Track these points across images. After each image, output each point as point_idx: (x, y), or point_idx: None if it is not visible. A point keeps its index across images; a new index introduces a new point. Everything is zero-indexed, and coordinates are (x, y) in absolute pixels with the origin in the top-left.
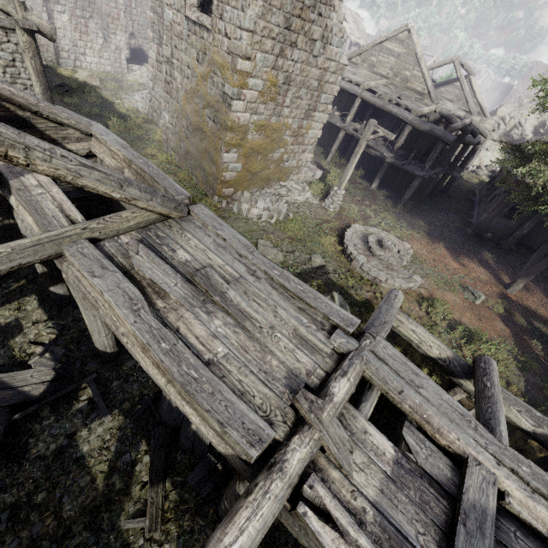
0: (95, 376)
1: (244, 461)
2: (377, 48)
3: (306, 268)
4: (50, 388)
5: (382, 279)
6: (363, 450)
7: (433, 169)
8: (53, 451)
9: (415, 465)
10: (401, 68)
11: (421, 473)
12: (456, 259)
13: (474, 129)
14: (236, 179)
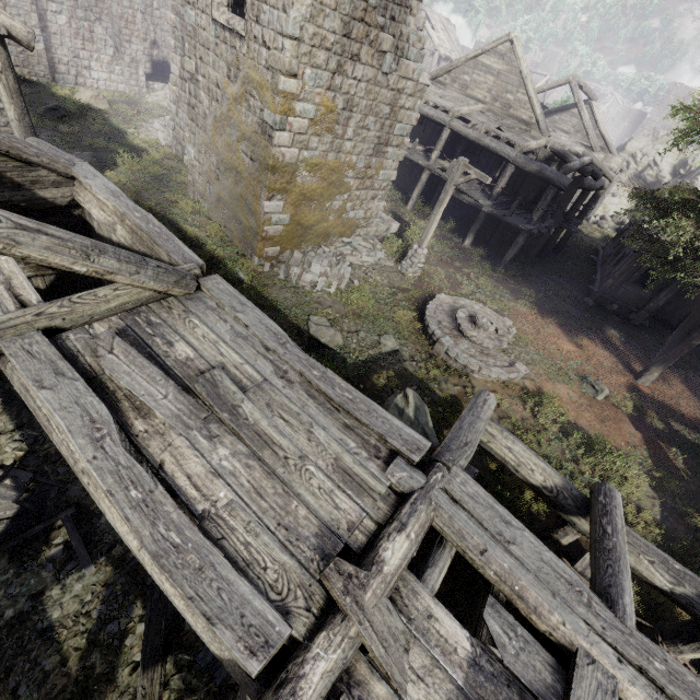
0: (73, 511)
1: (245, 671)
2: (470, 64)
3: (373, 354)
4: (10, 528)
5: (474, 368)
6: (424, 646)
7: (543, 221)
8: (9, 620)
9: (501, 665)
10: (501, 90)
11: (509, 678)
12: (573, 340)
13: (596, 170)
14: (283, 235)
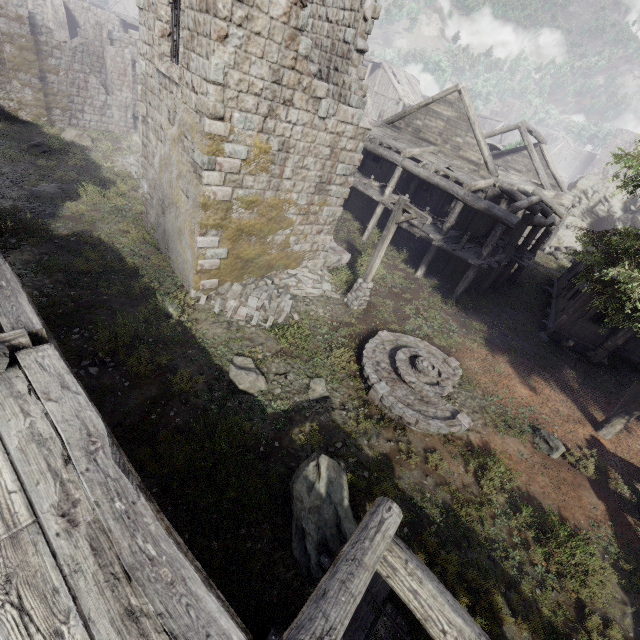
0: None
1: None
2: (422, 111)
3: (299, 401)
4: None
5: (410, 421)
6: None
7: (493, 256)
8: None
9: None
10: (451, 134)
11: None
12: (525, 381)
13: (546, 208)
14: (221, 268)
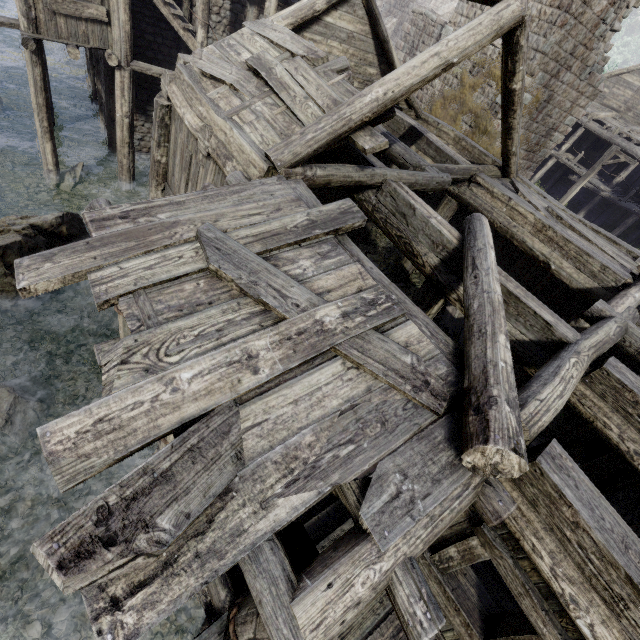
0: (403, 285)
1: (608, 288)
2: (613, 79)
3: None
4: None
5: None
6: None
7: None
8: None
9: None
10: (637, 103)
11: None
12: None
13: None
14: None
